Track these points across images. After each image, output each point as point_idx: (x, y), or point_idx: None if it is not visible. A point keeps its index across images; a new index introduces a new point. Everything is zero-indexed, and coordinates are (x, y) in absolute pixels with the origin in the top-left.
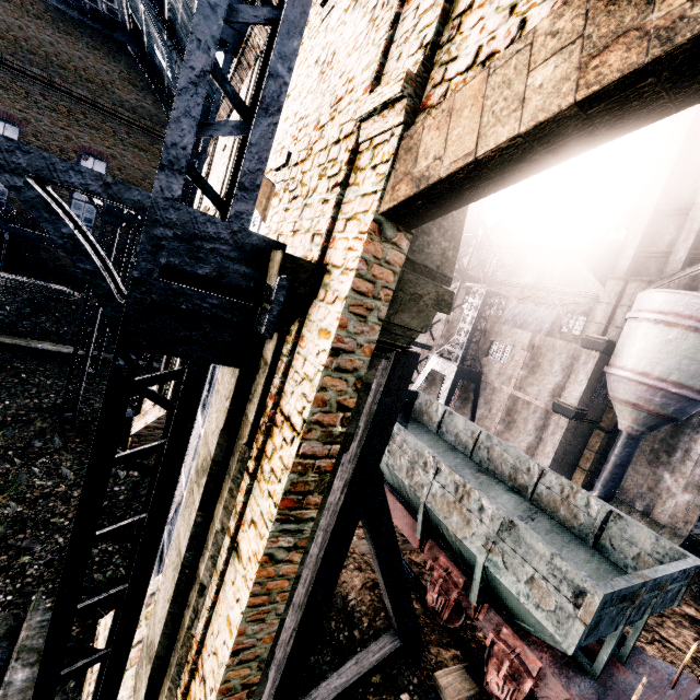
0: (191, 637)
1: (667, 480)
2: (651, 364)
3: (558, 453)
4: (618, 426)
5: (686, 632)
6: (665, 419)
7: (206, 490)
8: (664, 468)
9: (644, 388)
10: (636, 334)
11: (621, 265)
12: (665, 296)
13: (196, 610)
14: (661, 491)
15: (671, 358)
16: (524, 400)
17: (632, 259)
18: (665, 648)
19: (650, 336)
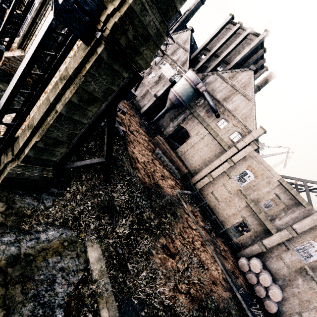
0: (33, 31)
1: (171, 125)
2: (178, 89)
3: (149, 107)
4: (166, 105)
5: (146, 138)
6: (174, 105)
7: (41, 6)
8: (172, 122)
9: (173, 95)
10: (180, 80)
11: (197, 66)
12: (190, 73)
13: (35, 27)
14: (168, 127)
15: (182, 89)
16: (150, 92)
17: (200, 66)
18: (138, 134)
19: (182, 82)
